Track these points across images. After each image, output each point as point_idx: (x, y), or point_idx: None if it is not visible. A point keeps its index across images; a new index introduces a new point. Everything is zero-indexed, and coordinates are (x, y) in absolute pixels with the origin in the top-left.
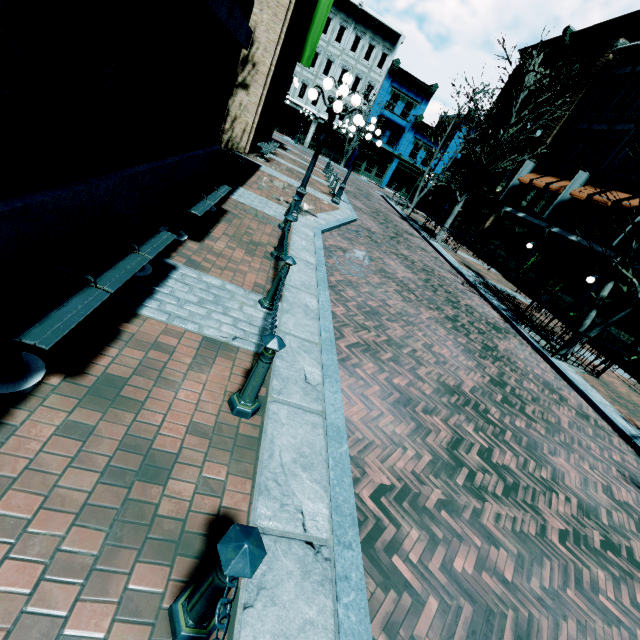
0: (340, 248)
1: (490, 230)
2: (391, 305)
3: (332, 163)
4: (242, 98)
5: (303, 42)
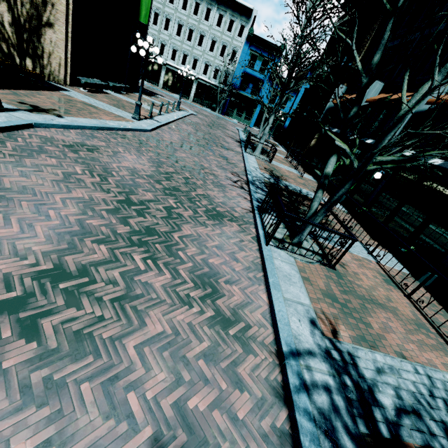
0: (47, 138)
1: (316, 147)
2: (6, 181)
3: (207, 110)
4: (51, 36)
5: (150, 8)
